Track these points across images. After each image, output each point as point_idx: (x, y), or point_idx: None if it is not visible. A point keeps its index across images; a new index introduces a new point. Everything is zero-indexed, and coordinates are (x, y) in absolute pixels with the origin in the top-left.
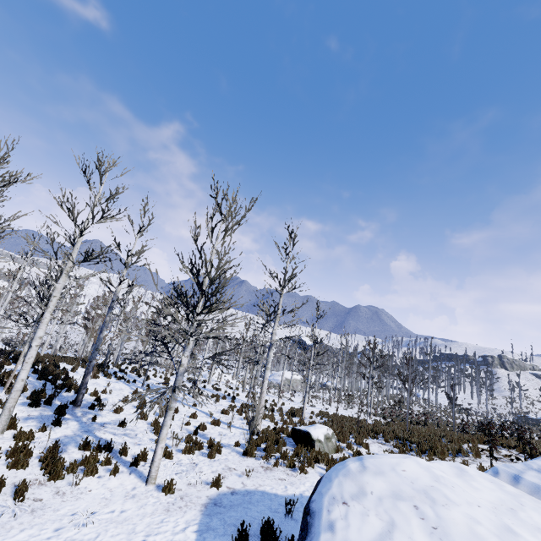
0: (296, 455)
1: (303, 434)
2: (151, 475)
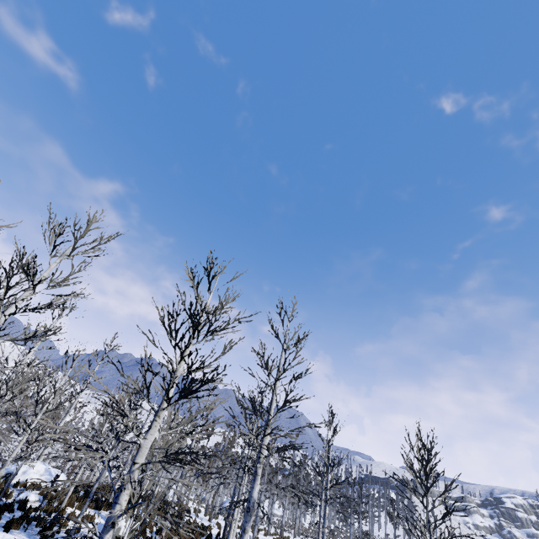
0: None
1: None
2: None
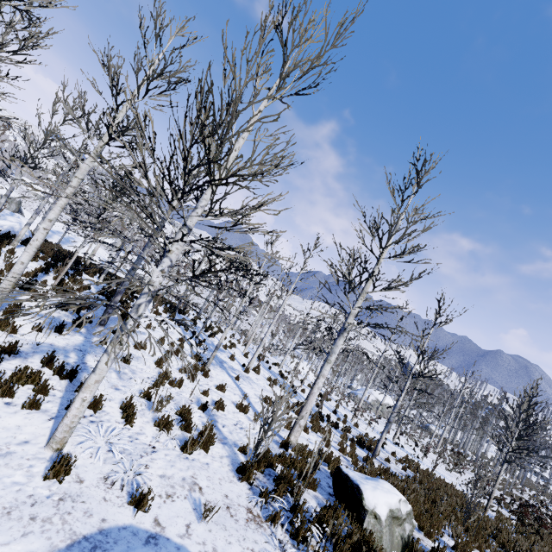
0: (318, 521)
1: (349, 487)
2: (55, 435)
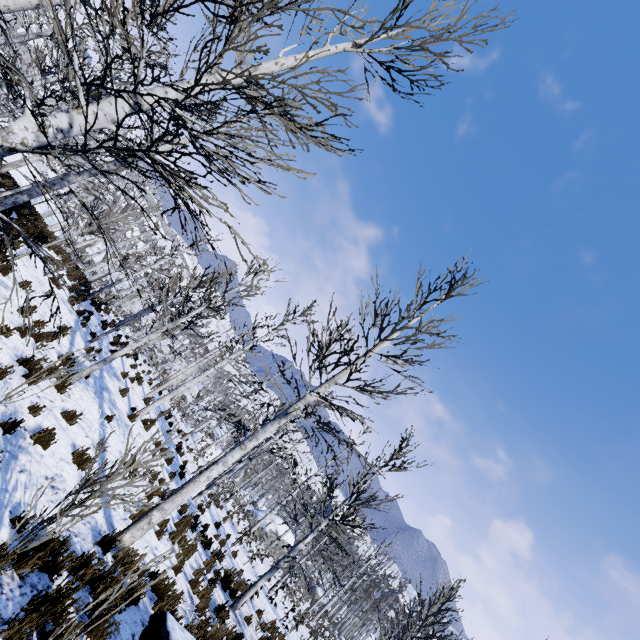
0: None
1: None
2: None
